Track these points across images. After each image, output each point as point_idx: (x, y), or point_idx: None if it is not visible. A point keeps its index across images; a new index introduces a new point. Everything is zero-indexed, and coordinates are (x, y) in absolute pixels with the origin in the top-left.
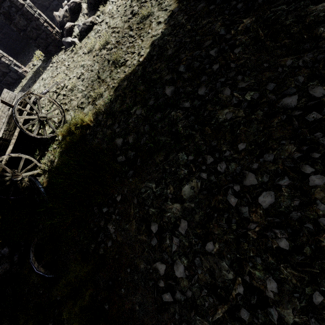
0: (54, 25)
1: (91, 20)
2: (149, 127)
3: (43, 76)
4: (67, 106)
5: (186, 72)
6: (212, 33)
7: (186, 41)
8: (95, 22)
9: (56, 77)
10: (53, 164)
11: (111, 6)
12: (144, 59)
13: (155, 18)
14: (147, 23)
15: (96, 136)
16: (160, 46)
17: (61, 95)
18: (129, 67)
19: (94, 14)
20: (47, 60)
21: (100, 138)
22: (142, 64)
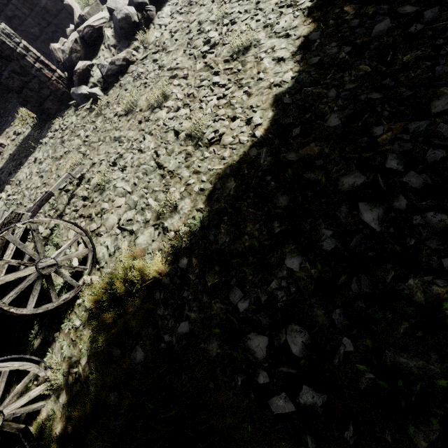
0: (53, 66)
1: (124, 55)
2: (343, 315)
3: (36, 156)
4: (96, 224)
5: (406, 170)
6: (444, 81)
7: (370, 98)
8: (132, 58)
9: (63, 159)
10: (76, 370)
11: (158, 32)
12: (266, 133)
13: (266, 51)
14: (248, 61)
15: (181, 311)
16: (301, 107)
17: (77, 198)
18: (233, 149)
19: (127, 46)
20: (42, 125)
21: (194, 319)
22: (264, 143)
